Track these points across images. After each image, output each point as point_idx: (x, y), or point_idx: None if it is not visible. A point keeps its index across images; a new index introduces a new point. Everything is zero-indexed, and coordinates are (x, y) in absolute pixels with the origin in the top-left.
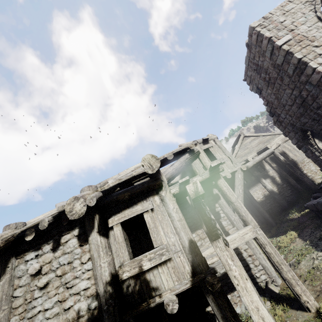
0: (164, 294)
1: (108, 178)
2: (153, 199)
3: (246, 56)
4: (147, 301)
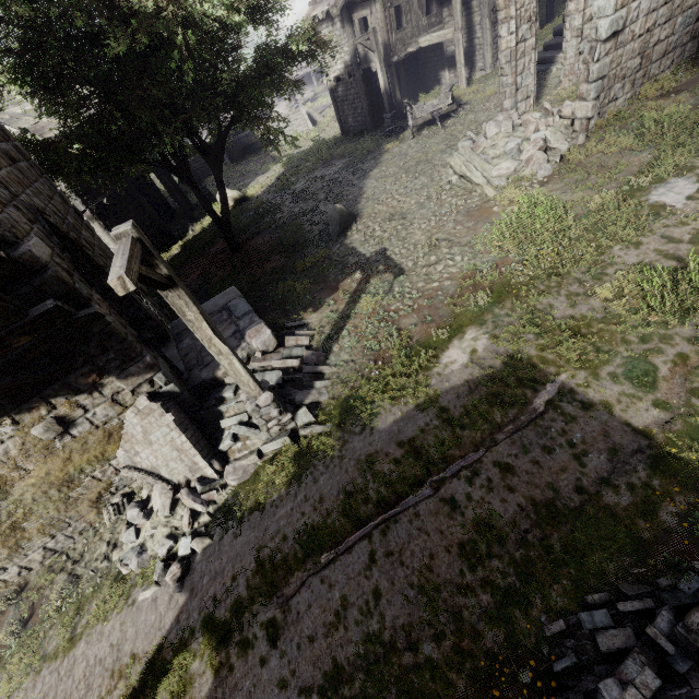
0: (372, 64)
1: None
2: (372, 7)
3: None
4: (367, 65)
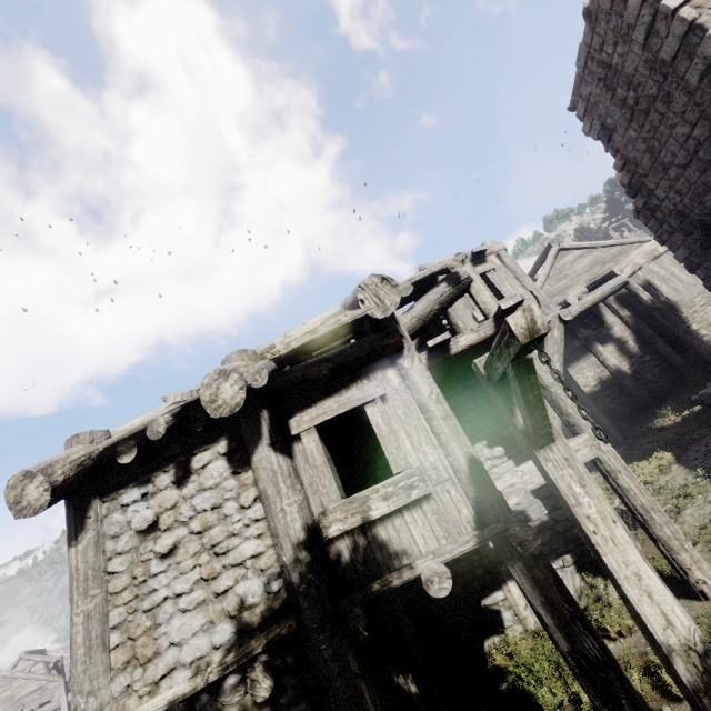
0: (420, 562)
1: (262, 346)
2: (384, 376)
3: (581, 43)
4: (386, 576)
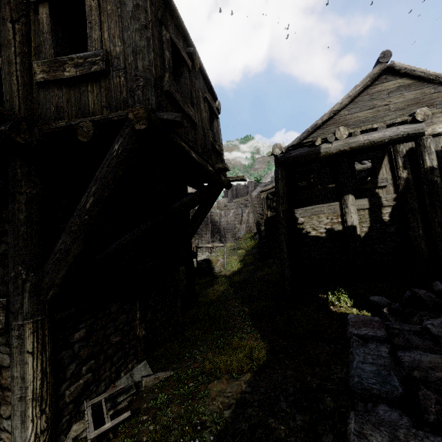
0: None
1: None
2: None
3: None
4: None
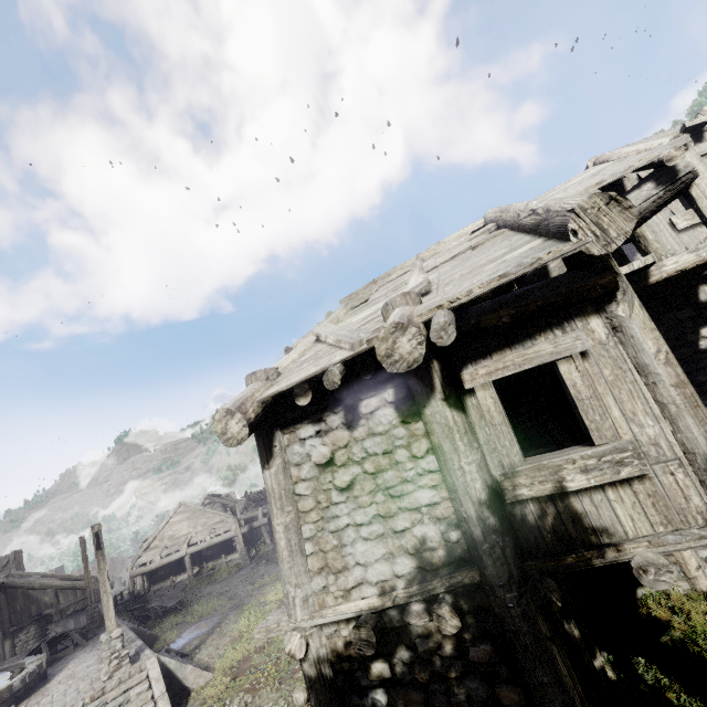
0: (630, 547)
1: (392, 269)
2: (585, 326)
3: None
4: (583, 553)
